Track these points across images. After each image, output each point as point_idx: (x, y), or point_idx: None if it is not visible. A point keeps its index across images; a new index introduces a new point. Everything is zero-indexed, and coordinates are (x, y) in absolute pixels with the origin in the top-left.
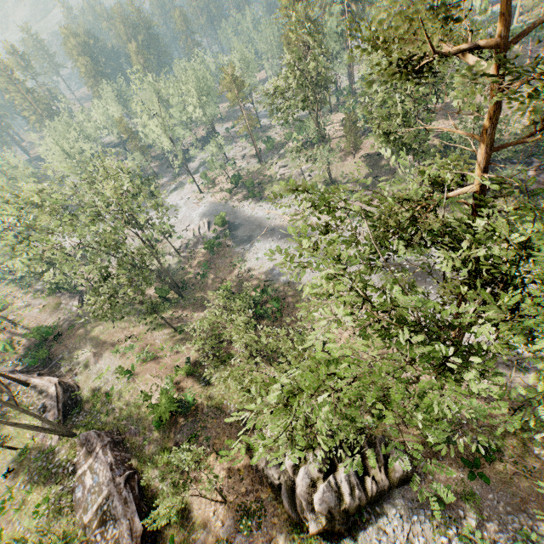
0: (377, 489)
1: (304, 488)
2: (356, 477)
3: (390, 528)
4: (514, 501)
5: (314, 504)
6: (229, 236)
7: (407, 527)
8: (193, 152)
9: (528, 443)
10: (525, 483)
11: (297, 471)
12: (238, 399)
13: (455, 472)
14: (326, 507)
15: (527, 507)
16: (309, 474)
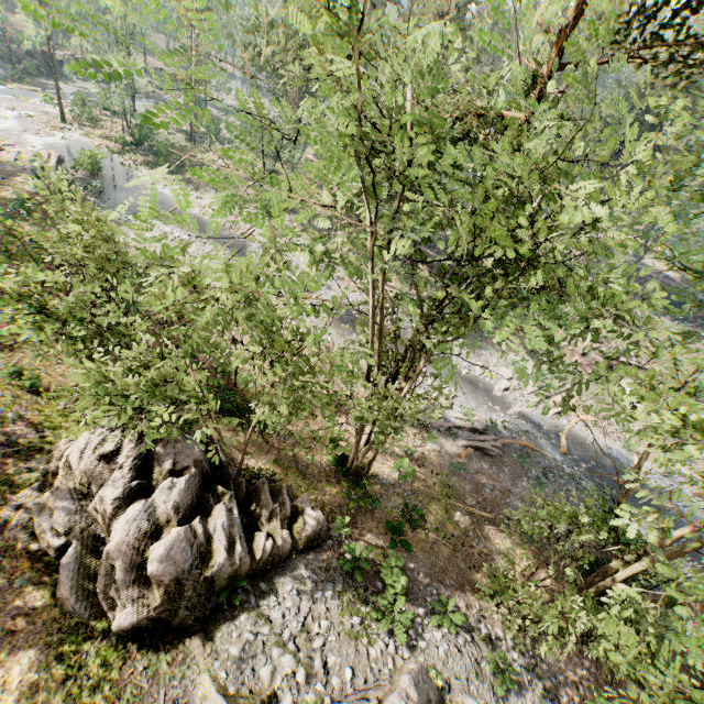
0: (273, 549)
1: (132, 538)
2: (241, 529)
3: (279, 613)
4: (434, 572)
5: (147, 562)
6: (98, 193)
7: (306, 609)
8: (77, 43)
9: (451, 509)
10: (445, 552)
11: (122, 511)
12: (10, 402)
13: (375, 539)
14: (173, 571)
15: (445, 579)
16: (152, 513)
